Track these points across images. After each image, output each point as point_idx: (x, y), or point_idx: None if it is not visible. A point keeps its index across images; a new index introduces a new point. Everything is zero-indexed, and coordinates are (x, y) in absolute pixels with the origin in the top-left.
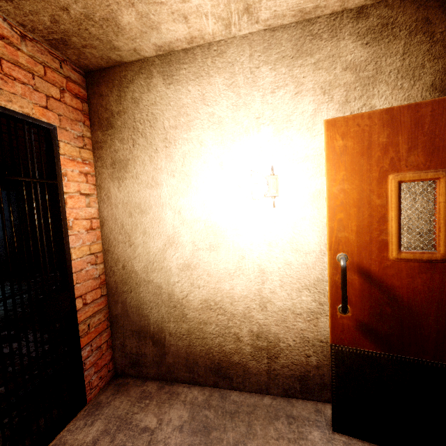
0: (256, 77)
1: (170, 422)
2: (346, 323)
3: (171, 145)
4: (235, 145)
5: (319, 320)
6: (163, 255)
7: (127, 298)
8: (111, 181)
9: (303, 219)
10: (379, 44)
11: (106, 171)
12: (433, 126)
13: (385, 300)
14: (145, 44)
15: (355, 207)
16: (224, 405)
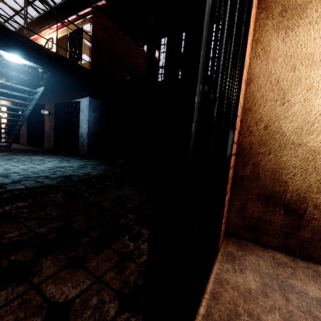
0: None
1: None
2: None
3: None
4: None
5: None
6: None
7: (261, 160)
8: (274, 32)
9: None
10: None
11: (271, 21)
12: None
13: None
14: None
15: None
16: None
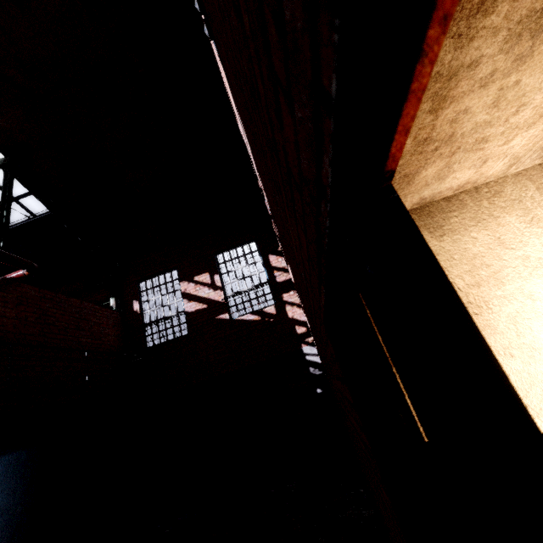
0: None
1: None
2: None
3: (482, 309)
4: None
5: None
6: None
7: None
8: None
9: None
10: None
11: None
12: None
13: None
14: (412, 198)
15: None
16: None
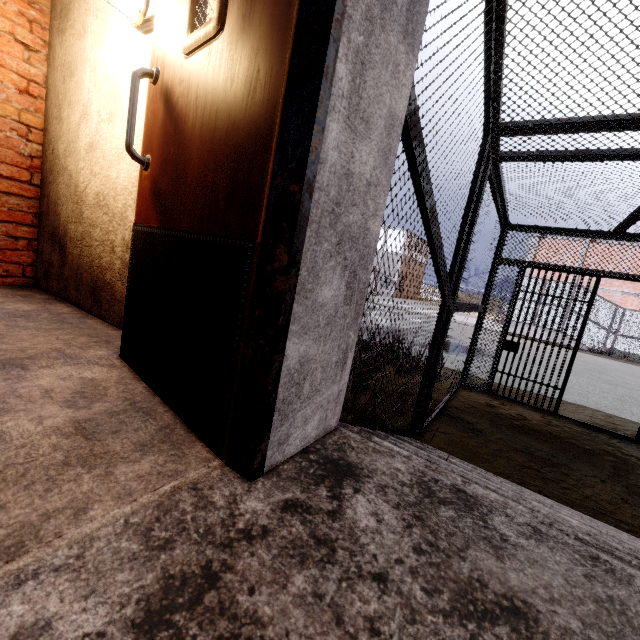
0: None
1: (5, 305)
2: (146, 185)
3: None
4: None
5: None
6: (78, 132)
7: (50, 191)
8: (57, 36)
9: None
10: None
11: (56, 23)
12: None
13: (172, 135)
14: None
15: None
16: (71, 319)
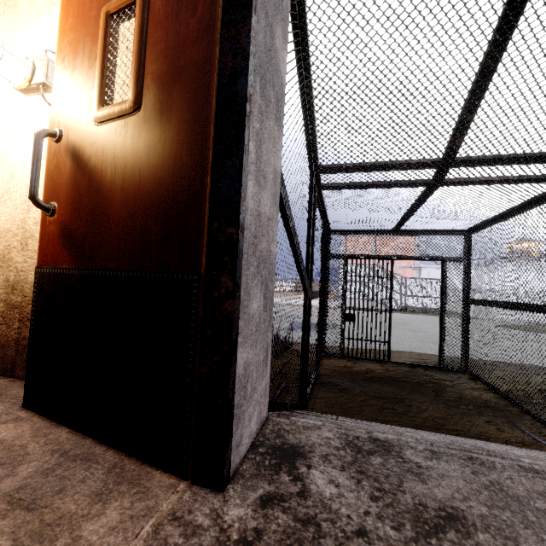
0: None
1: None
2: (52, 230)
3: None
4: (26, 31)
5: None
6: None
7: None
8: None
9: None
10: None
11: None
12: None
13: (85, 186)
14: None
15: (75, 62)
16: None
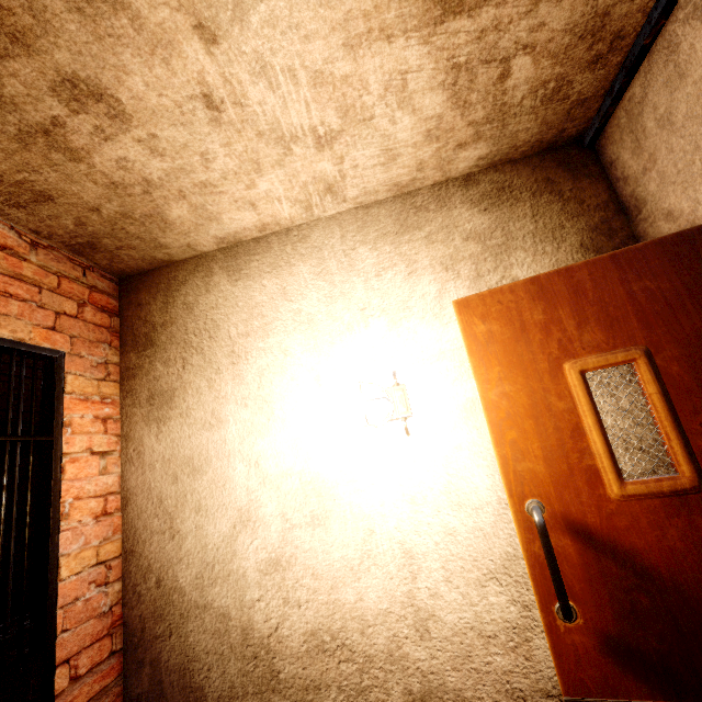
0: (353, 260)
1: None
2: (579, 641)
3: (241, 360)
4: (336, 349)
5: (532, 643)
6: (231, 547)
7: (161, 651)
8: (145, 426)
9: (458, 449)
10: (500, 208)
11: (140, 410)
12: (598, 292)
13: (631, 581)
14: (203, 237)
15: (529, 418)
16: None
